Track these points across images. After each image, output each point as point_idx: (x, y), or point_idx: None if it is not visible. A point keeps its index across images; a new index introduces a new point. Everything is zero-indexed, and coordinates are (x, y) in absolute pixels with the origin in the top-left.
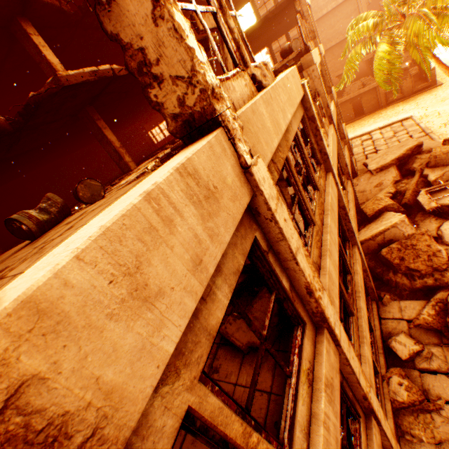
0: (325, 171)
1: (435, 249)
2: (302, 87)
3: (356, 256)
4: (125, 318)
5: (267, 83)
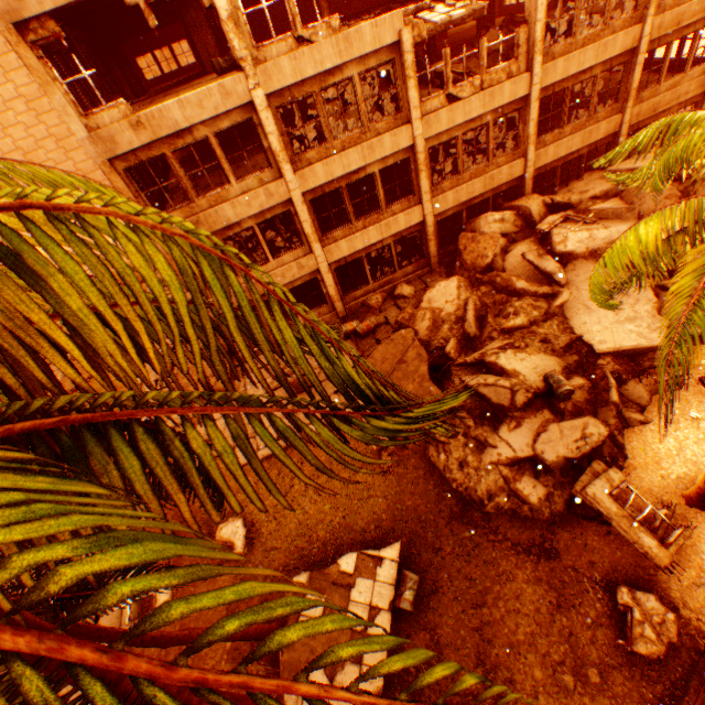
0: (409, 121)
1: (485, 254)
2: (399, 34)
3: (410, 210)
4: (198, 108)
5: (317, 41)
